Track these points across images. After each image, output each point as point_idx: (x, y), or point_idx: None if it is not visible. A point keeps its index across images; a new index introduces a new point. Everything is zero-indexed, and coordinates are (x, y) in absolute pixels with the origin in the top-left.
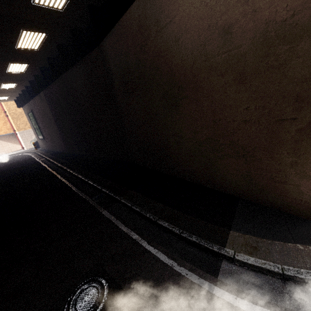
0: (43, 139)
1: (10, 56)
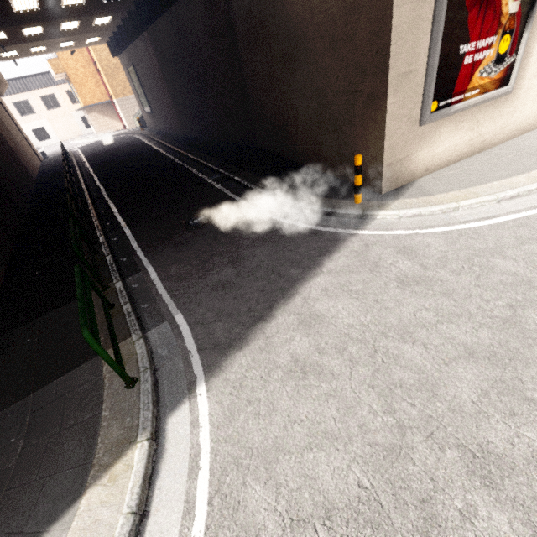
0: (151, 112)
1: None
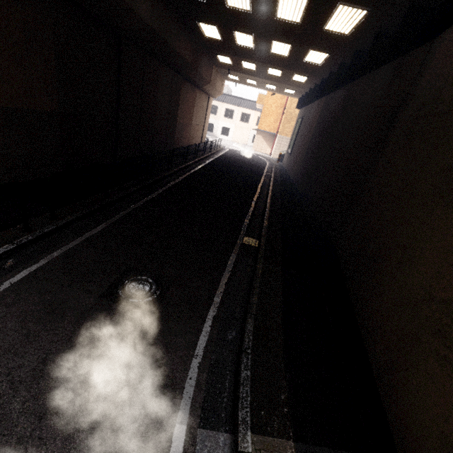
0: (289, 154)
1: (314, 40)
